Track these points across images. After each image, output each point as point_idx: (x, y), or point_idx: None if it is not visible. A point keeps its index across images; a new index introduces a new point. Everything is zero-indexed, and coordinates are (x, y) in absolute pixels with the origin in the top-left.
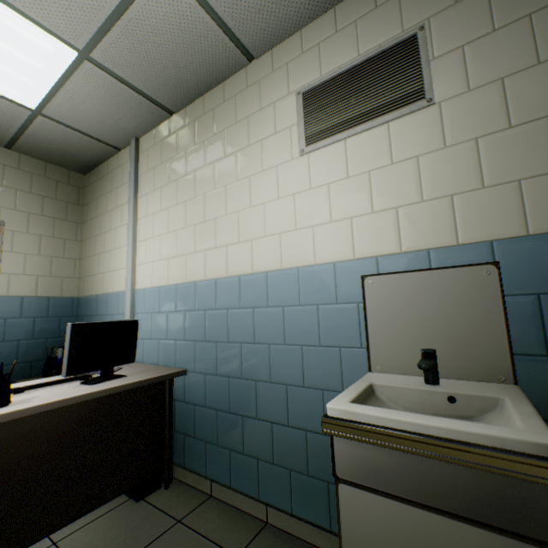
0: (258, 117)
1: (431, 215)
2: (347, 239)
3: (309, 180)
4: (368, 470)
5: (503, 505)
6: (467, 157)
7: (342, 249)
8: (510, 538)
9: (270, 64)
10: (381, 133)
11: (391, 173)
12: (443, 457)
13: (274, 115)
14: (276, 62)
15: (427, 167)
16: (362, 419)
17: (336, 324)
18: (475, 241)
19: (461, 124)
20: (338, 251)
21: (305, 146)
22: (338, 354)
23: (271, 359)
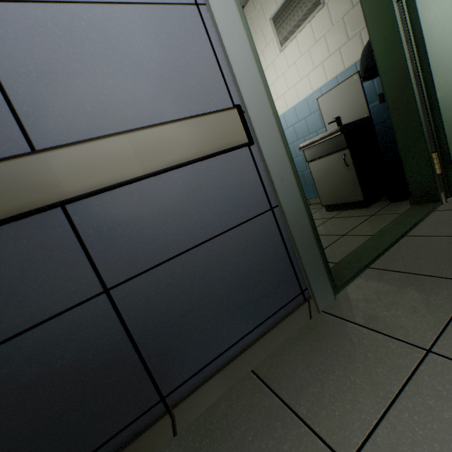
0: (256, 40)
1: (334, 61)
2: (308, 85)
3: (287, 64)
4: (312, 156)
5: (336, 146)
6: (341, 28)
7: (307, 91)
8: (339, 152)
9: (253, 7)
10: (308, 28)
11: (316, 47)
12: (321, 142)
13: (263, 36)
14: (255, 5)
15: (328, 39)
16: (307, 144)
17: (313, 123)
18: (350, 65)
19: (336, 12)
20: (306, 92)
21: (280, 48)
22: (316, 134)
23: (295, 149)
